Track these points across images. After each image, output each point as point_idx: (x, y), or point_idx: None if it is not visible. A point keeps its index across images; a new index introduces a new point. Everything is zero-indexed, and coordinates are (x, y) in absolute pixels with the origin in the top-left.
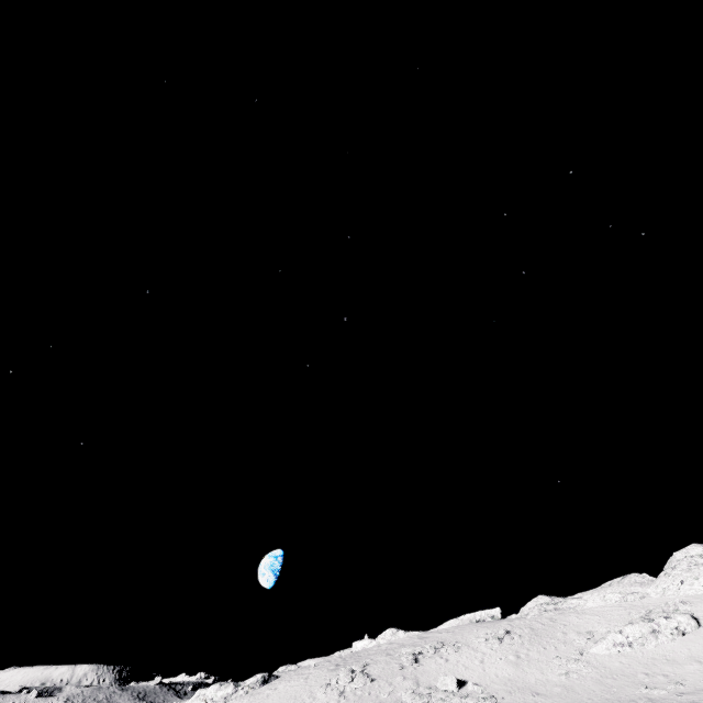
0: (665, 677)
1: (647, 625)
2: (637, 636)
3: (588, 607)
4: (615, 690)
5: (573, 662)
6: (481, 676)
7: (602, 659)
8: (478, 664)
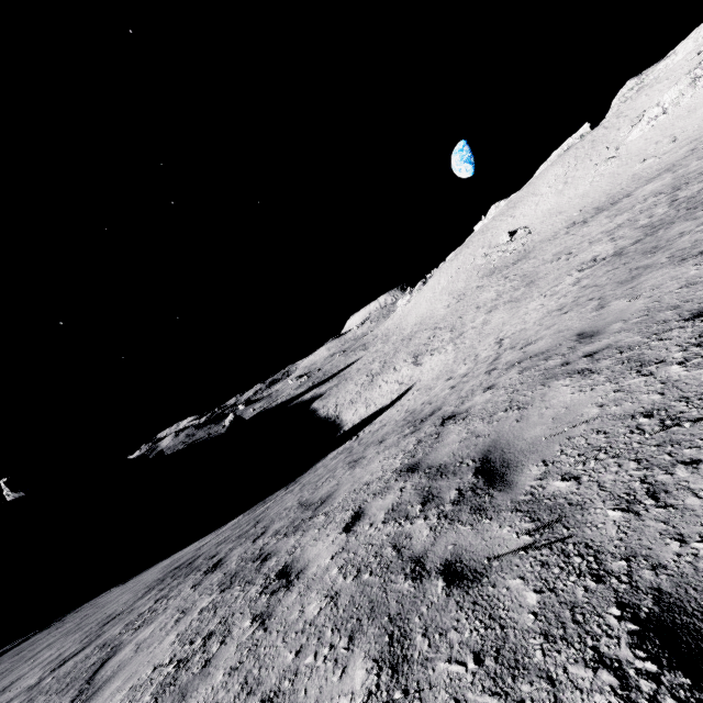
0: (670, 138)
1: (688, 78)
2: (674, 98)
3: (672, 66)
4: (618, 178)
5: (603, 165)
6: (531, 218)
7: (632, 145)
8: (533, 208)
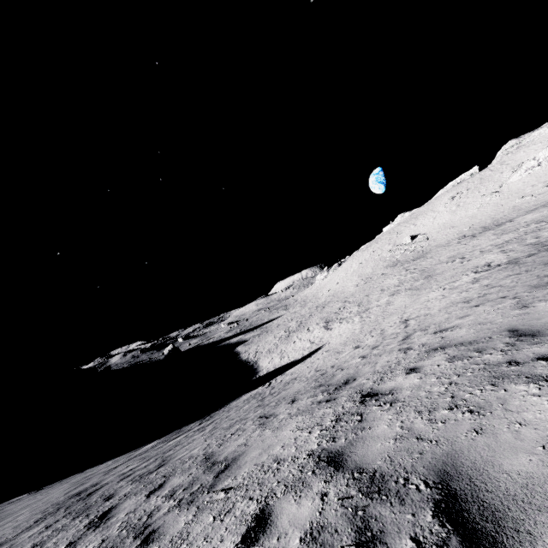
0: (543, 183)
1: None
2: (547, 156)
3: (545, 134)
4: (501, 207)
5: (489, 197)
6: (429, 228)
7: (512, 185)
8: (431, 221)
